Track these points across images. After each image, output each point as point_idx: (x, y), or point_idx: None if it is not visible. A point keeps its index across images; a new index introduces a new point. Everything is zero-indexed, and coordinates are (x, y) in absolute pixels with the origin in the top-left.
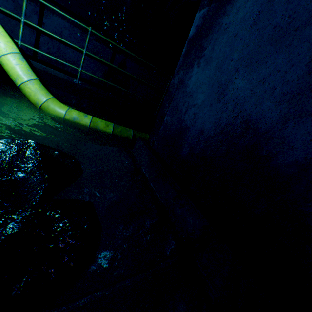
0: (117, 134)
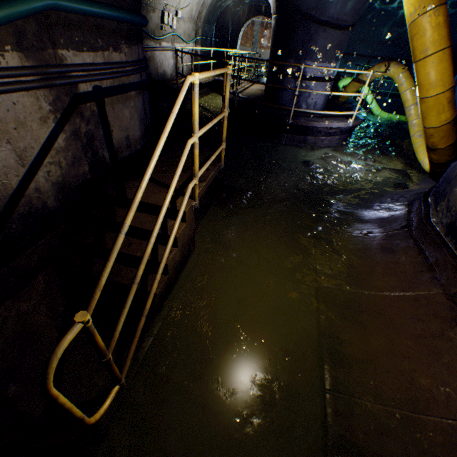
0: None
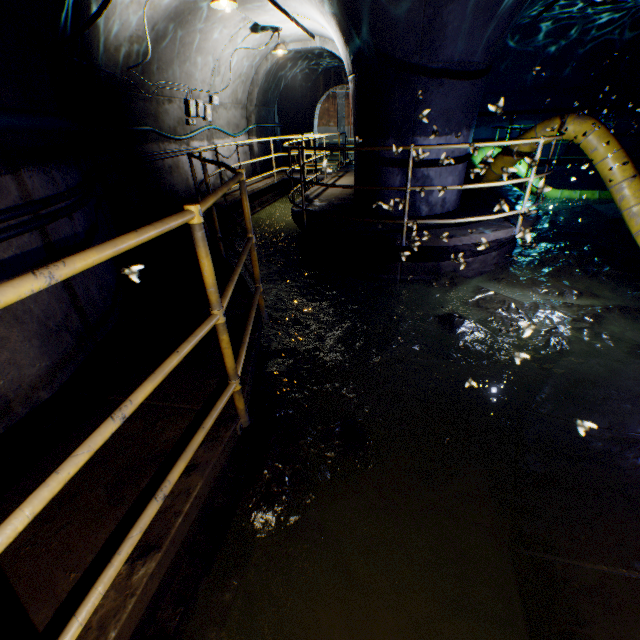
0: (602, 198)
